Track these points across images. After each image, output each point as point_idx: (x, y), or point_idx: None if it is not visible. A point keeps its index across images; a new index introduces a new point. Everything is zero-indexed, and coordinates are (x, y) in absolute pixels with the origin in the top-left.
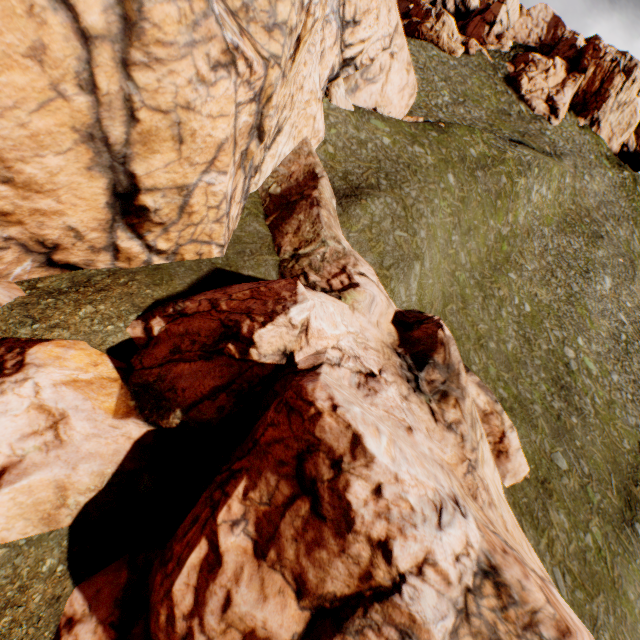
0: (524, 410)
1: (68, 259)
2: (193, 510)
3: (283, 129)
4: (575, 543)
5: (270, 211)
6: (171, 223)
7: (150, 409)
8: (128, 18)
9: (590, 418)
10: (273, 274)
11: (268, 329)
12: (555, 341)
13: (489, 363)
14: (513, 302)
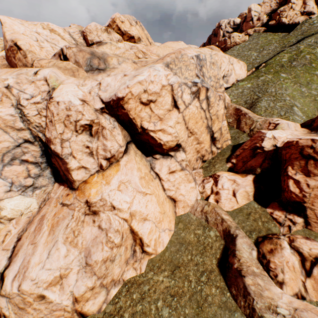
0: None
1: (205, 159)
2: (281, 181)
3: None
4: None
5: (232, 126)
6: (219, 139)
7: (250, 172)
8: (208, 104)
9: None
10: (248, 138)
11: (264, 142)
12: None
13: None
14: None
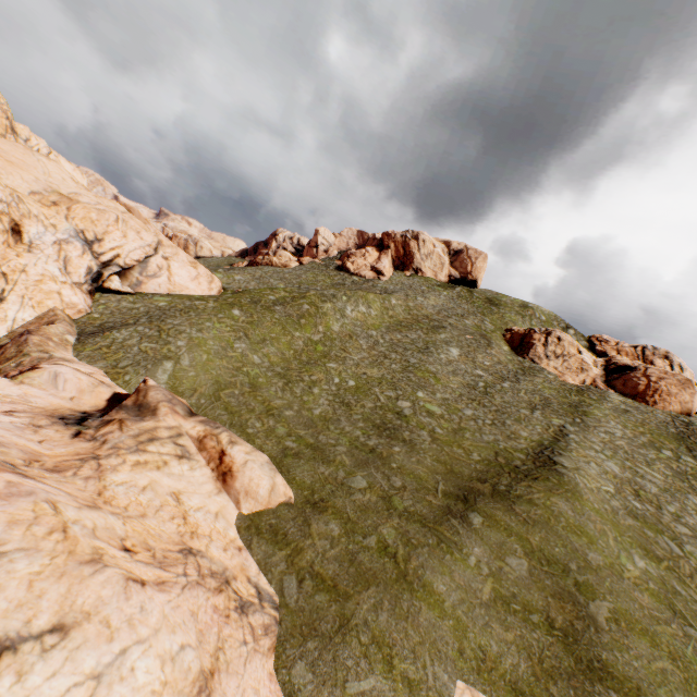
0: (319, 452)
1: None
2: None
3: (8, 298)
4: (343, 547)
5: None
6: None
7: None
8: None
9: (423, 444)
10: None
11: None
12: (386, 399)
13: (279, 425)
14: (332, 382)
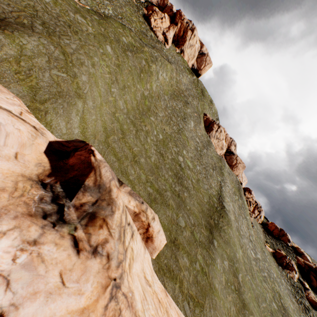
0: (162, 197)
1: None
2: None
3: None
4: (192, 274)
5: None
6: None
7: None
8: None
9: (192, 191)
10: None
11: None
12: (174, 153)
13: (141, 172)
14: (154, 133)
